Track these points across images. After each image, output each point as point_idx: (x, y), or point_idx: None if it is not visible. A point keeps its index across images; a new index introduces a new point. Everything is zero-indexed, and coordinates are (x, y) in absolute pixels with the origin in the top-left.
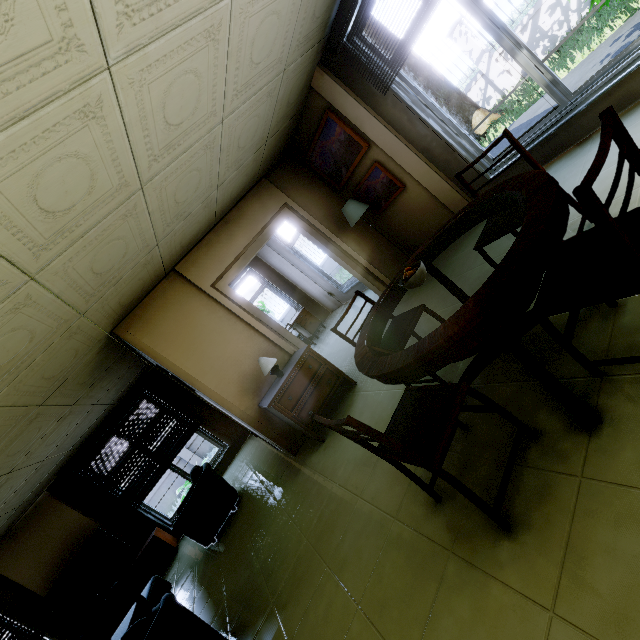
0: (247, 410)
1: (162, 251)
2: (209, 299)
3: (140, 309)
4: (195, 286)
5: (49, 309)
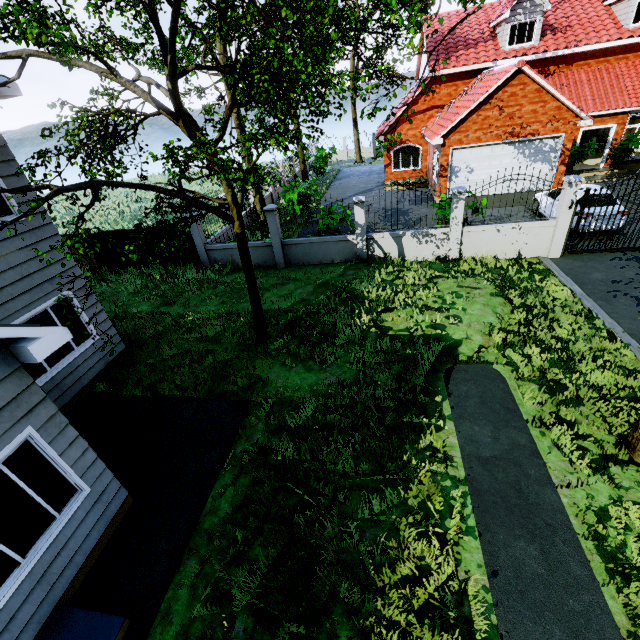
0: None
1: None
2: None
3: None
4: None
5: None
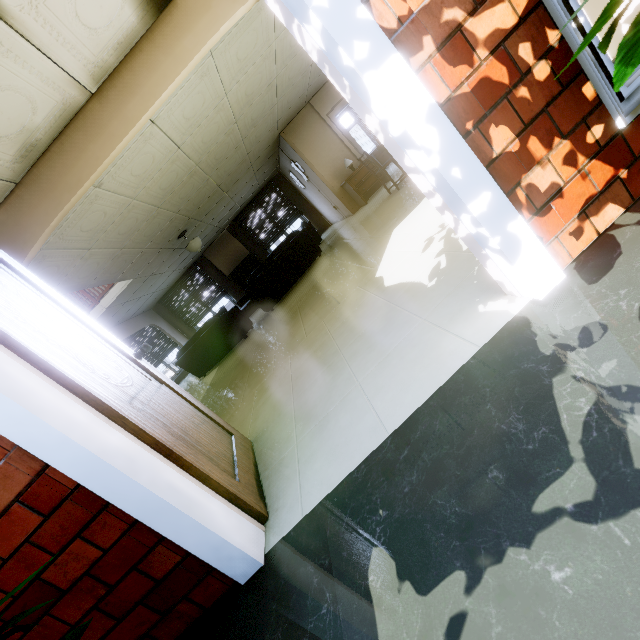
0: (335, 187)
1: (308, 92)
2: (324, 123)
3: (292, 124)
4: (318, 114)
5: (273, 116)
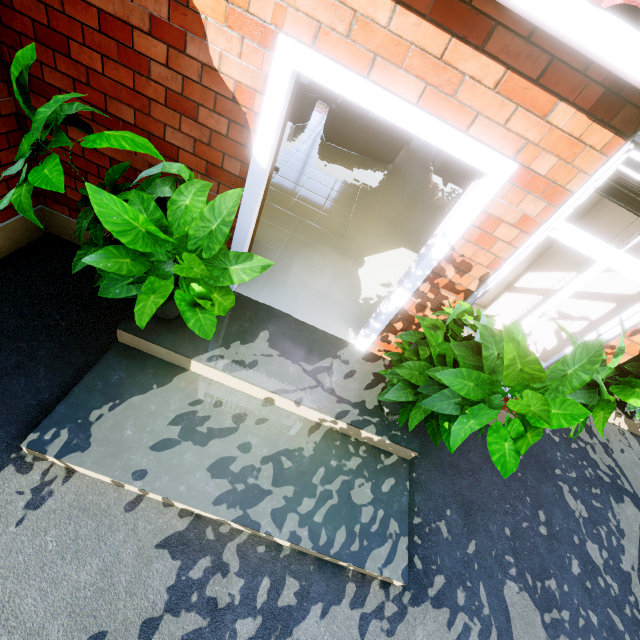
0: None
1: None
2: None
3: None
4: None
5: None
